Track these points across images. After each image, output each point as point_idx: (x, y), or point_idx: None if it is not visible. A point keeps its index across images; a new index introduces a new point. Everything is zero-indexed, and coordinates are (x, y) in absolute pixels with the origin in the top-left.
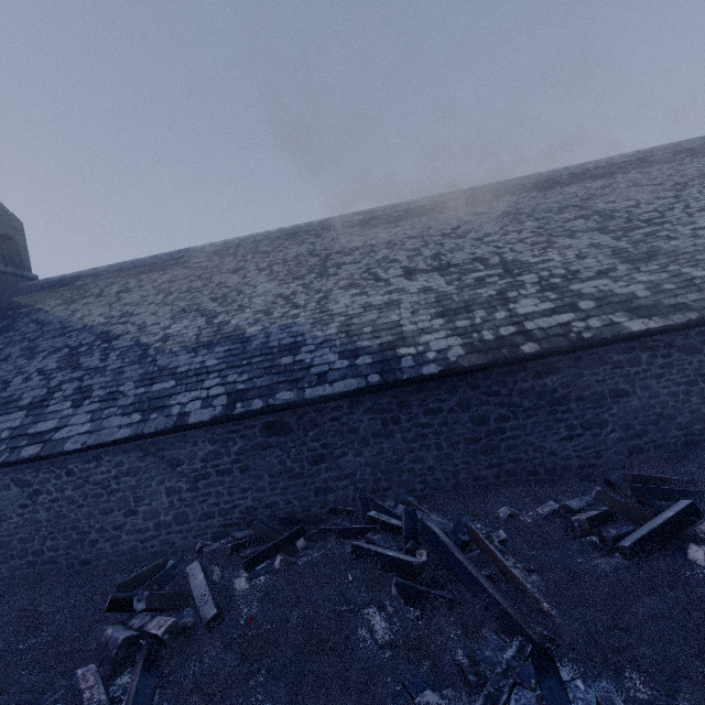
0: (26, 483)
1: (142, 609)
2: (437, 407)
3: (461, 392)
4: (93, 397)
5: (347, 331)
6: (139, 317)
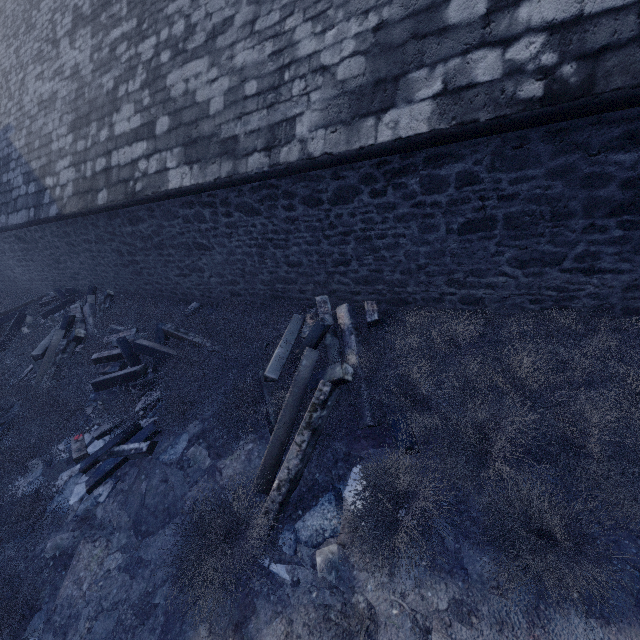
0: None
1: None
2: (86, 238)
3: (91, 230)
4: None
5: (28, 144)
6: None
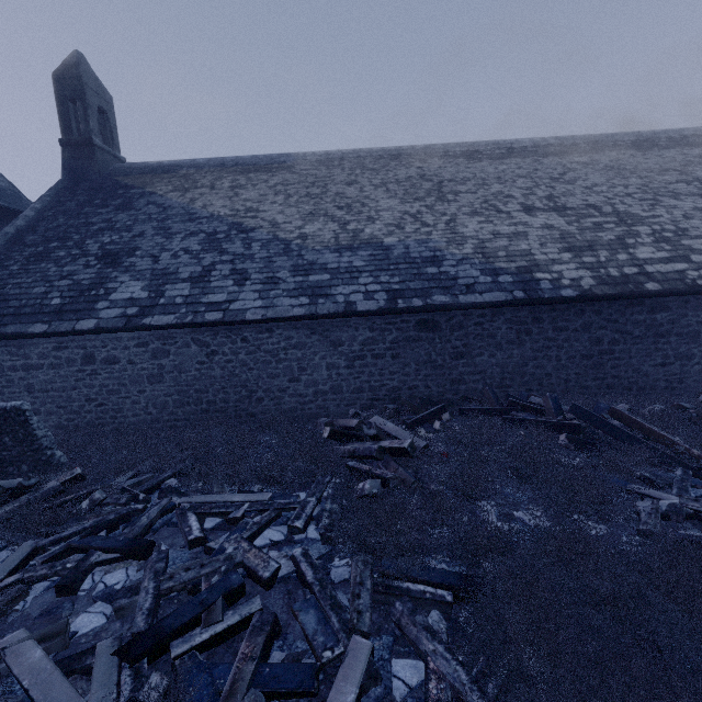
0: (205, 343)
1: (374, 434)
2: (565, 325)
3: (586, 316)
4: (252, 279)
5: (483, 252)
6: (267, 214)
